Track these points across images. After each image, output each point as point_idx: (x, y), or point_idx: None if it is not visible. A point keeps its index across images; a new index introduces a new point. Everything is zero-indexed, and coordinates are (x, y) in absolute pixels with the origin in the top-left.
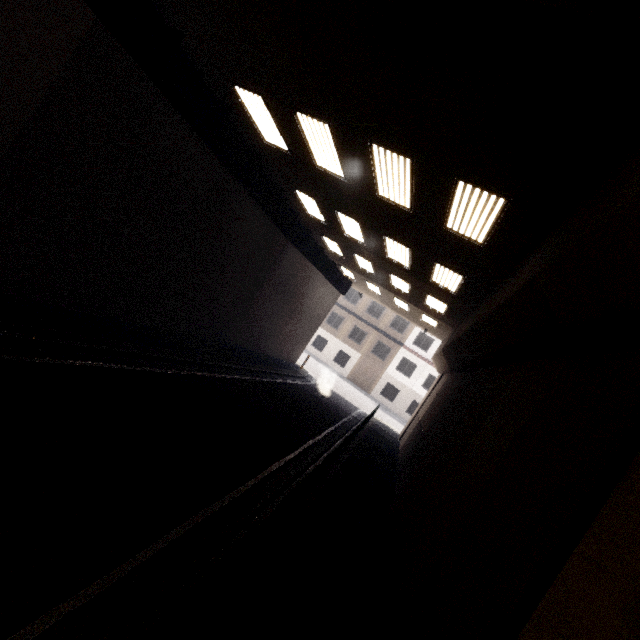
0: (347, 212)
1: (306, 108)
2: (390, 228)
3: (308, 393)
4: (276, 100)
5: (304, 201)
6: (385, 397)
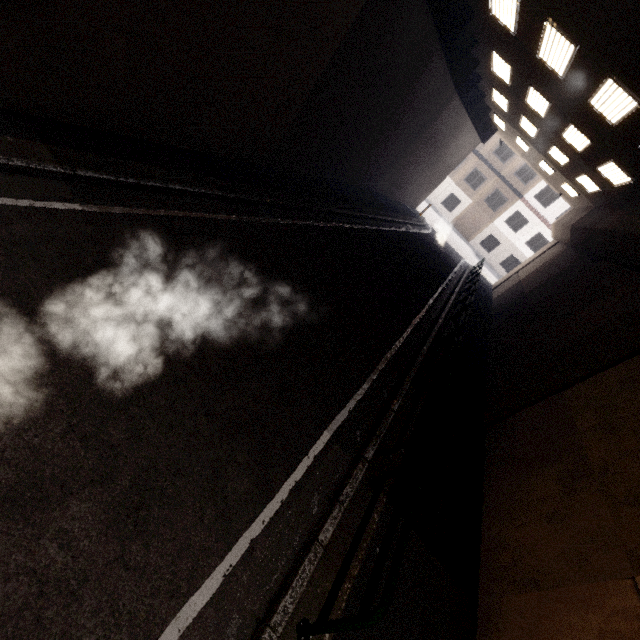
0: (543, 91)
1: (561, 26)
2: (582, 122)
3: (430, 243)
4: (532, 4)
5: (496, 61)
6: (483, 247)
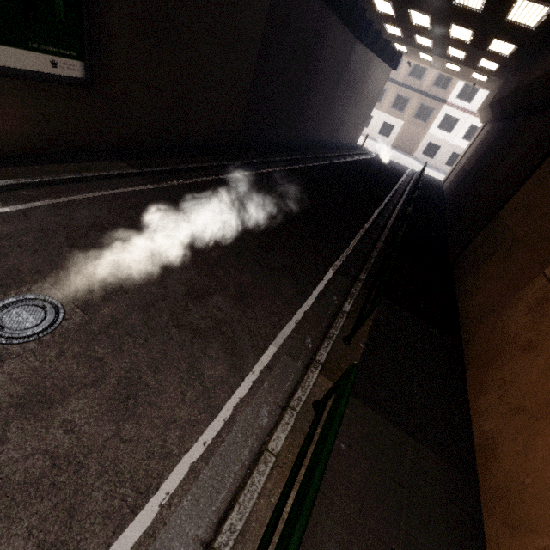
0: (420, 10)
1: None
2: (458, 19)
3: (376, 163)
4: None
5: (378, 4)
6: (426, 155)
